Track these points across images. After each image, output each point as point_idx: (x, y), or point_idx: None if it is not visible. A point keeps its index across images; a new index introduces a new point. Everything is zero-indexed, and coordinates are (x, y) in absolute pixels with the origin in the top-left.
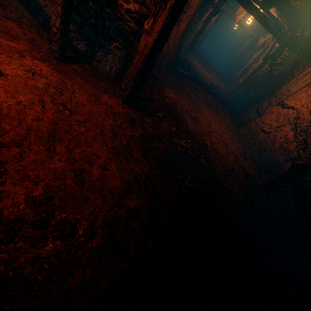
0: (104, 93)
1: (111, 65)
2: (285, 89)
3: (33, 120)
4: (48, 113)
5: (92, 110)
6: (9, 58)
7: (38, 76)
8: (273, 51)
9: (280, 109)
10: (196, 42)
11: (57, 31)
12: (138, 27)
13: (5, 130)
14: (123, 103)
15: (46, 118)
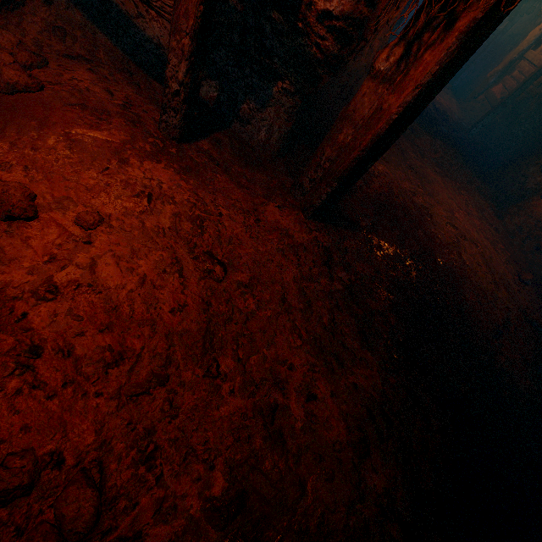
0: (266, 198)
1: (271, 129)
2: None
3: (171, 310)
4: (190, 285)
5: (256, 250)
6: (103, 172)
7: (157, 200)
8: None
9: None
10: None
11: (179, 88)
12: (340, 48)
13: (134, 351)
14: (307, 220)
15: (190, 297)
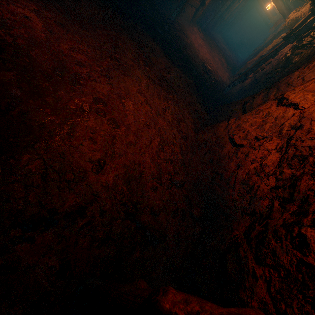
0: None
1: None
2: (297, 76)
3: None
4: None
5: None
6: None
7: None
8: (303, 26)
9: (274, 107)
10: (202, 5)
11: None
12: None
13: None
14: None
15: None
